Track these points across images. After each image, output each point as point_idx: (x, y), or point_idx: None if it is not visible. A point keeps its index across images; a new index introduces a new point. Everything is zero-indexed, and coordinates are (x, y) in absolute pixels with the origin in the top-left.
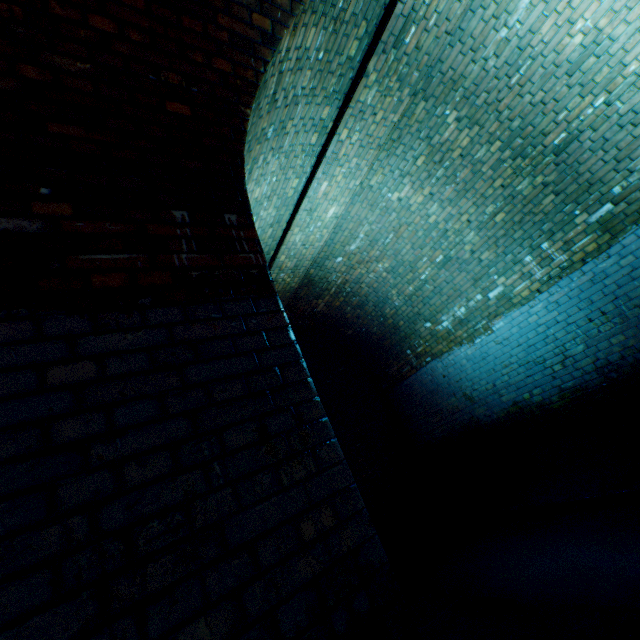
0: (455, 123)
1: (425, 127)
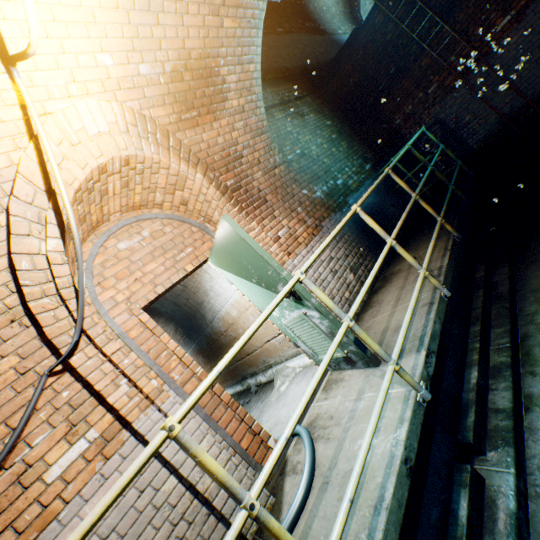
0: (368, 5)
1: (362, 7)
